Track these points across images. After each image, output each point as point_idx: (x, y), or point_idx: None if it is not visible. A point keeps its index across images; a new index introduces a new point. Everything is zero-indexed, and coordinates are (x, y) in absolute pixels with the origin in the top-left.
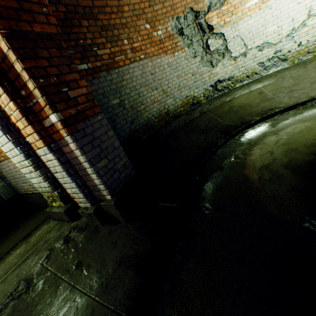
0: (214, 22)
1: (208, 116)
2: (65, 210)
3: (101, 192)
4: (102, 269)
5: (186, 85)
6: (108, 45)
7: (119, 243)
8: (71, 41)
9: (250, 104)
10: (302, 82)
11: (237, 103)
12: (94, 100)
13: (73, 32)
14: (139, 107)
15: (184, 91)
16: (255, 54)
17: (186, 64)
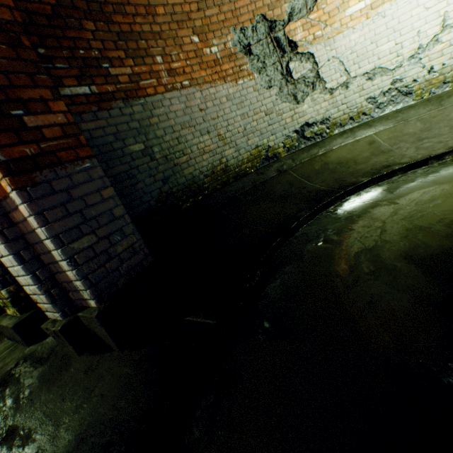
0: (298, 37)
1: (290, 176)
2: (17, 324)
3: (81, 294)
4: (48, 448)
5: (257, 129)
6: (130, 62)
7: (96, 391)
8: (64, 49)
9: (354, 160)
10: (436, 126)
11: (335, 157)
12: (79, 136)
13: (68, 37)
14: (178, 159)
15: (253, 137)
16: (361, 84)
17: (257, 98)
